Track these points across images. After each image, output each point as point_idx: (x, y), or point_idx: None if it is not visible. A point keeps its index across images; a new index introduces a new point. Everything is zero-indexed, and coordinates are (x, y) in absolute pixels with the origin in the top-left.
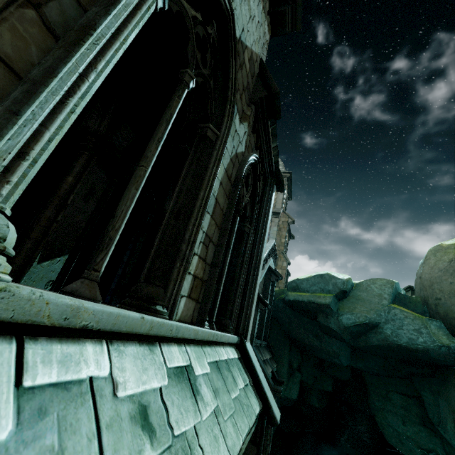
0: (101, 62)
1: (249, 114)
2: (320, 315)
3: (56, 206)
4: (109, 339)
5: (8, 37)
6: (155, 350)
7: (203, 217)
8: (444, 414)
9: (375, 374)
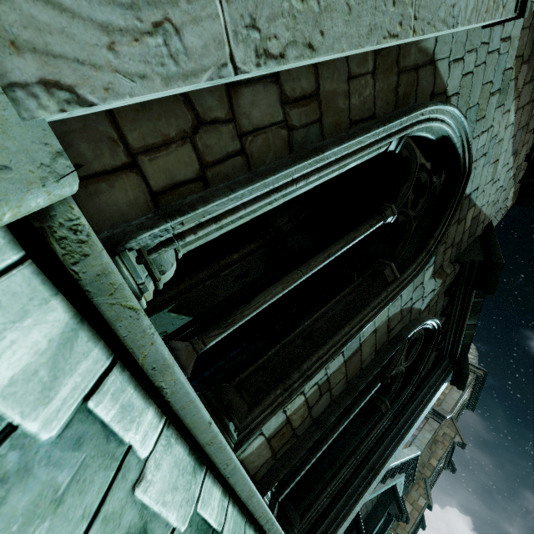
0: (314, 176)
1: (449, 273)
2: None
3: (211, 272)
4: (169, 420)
5: (260, 143)
6: (198, 474)
7: (335, 355)
8: None
9: None
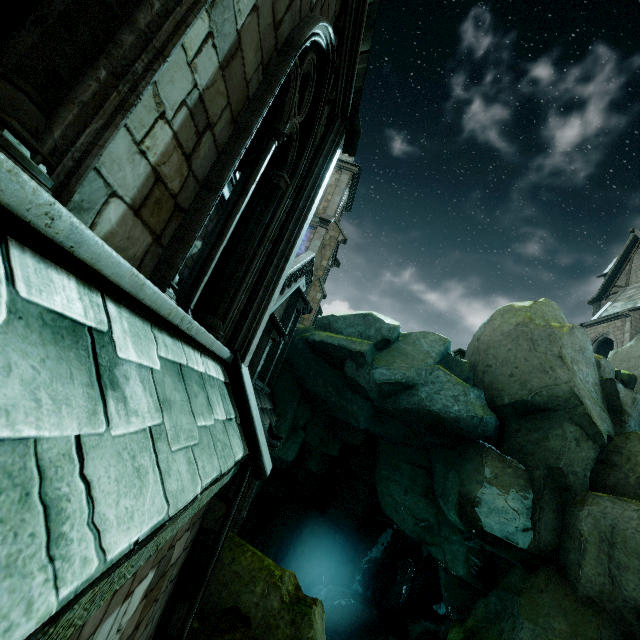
0: None
1: None
2: (350, 365)
3: None
4: None
5: None
6: None
7: (198, 11)
8: (451, 486)
9: (392, 441)
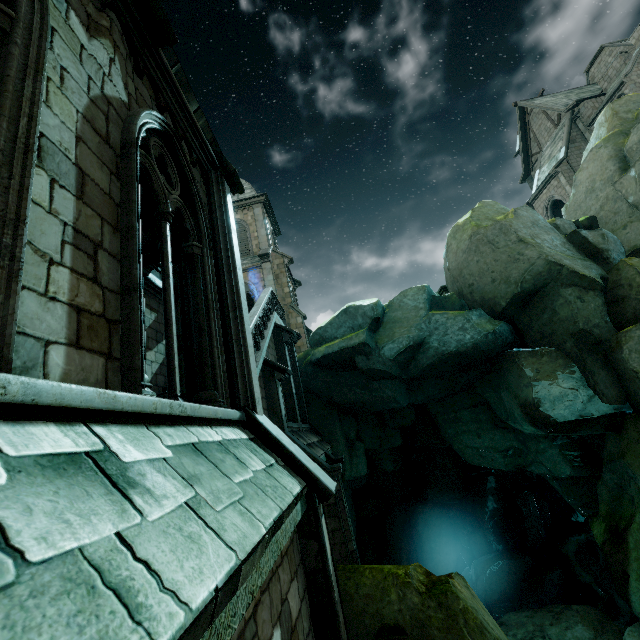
0: None
1: (108, 26)
2: (360, 359)
3: None
4: None
5: None
6: None
7: (30, 173)
8: (509, 404)
9: (438, 400)
